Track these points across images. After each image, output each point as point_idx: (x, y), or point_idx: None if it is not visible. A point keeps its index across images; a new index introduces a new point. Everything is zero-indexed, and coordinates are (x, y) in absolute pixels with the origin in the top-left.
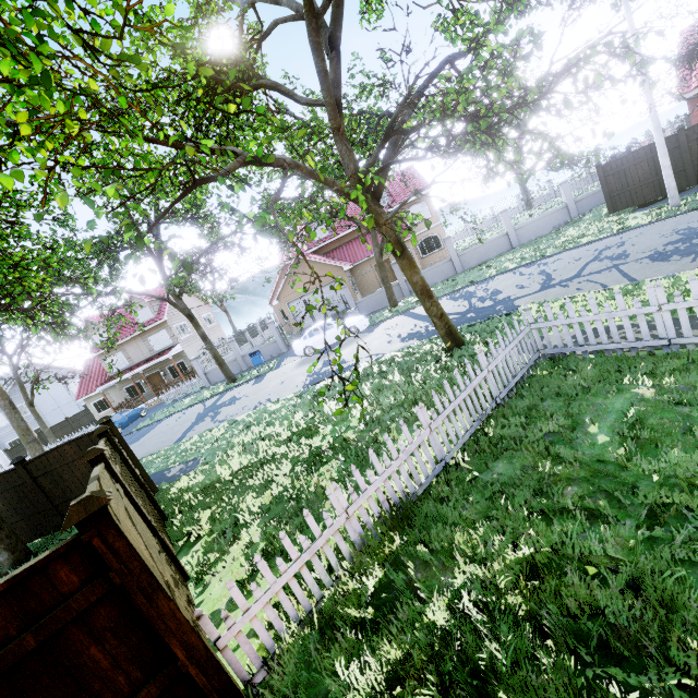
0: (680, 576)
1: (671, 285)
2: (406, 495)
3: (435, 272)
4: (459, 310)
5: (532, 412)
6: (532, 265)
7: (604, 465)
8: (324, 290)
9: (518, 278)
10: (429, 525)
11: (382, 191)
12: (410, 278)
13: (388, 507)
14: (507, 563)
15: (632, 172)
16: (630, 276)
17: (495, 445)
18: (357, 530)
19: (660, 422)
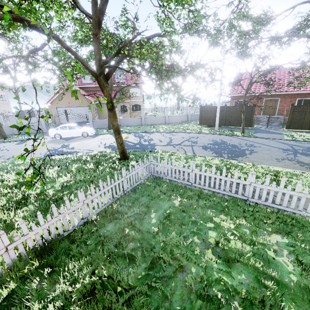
0: (149, 295)
1: (203, 160)
2: (56, 236)
3: (133, 120)
4: (135, 142)
5: (135, 202)
6: (168, 133)
7: (149, 234)
8: (79, 108)
9: (161, 137)
10: (60, 255)
11: (110, 76)
12: (112, 122)
13: (41, 243)
14: (84, 283)
15: (209, 113)
16: (194, 151)
17: (114, 214)
18: (12, 257)
19: (174, 218)
